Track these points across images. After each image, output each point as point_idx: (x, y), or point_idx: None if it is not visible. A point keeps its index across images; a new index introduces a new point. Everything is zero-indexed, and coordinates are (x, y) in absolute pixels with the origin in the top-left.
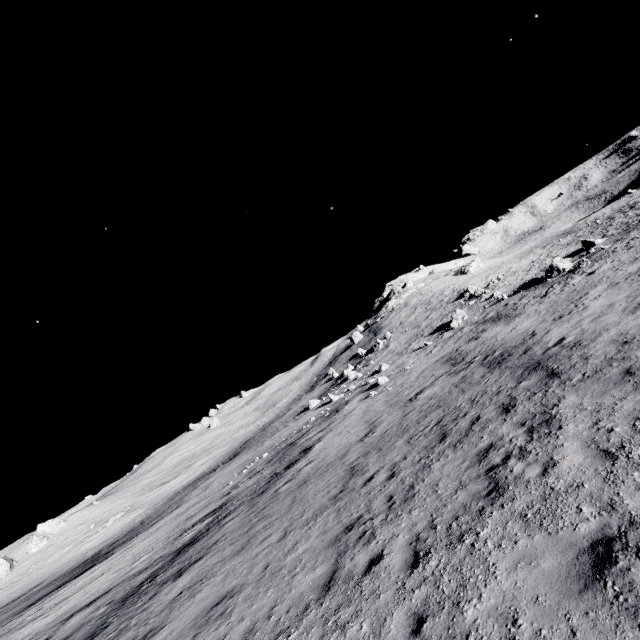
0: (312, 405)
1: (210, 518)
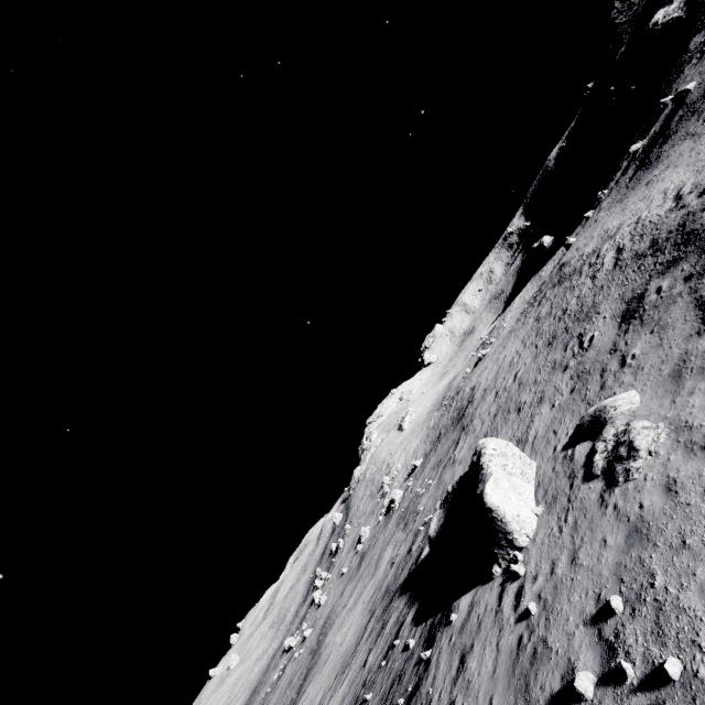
0: (287, 645)
1: None
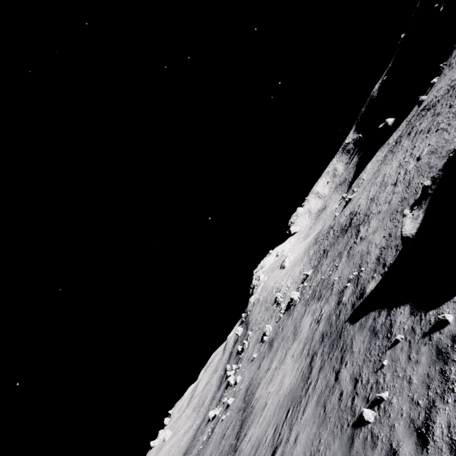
0: (211, 416)
1: None
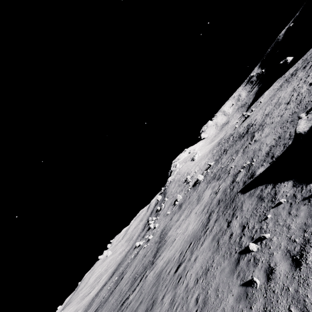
0: (137, 245)
1: None
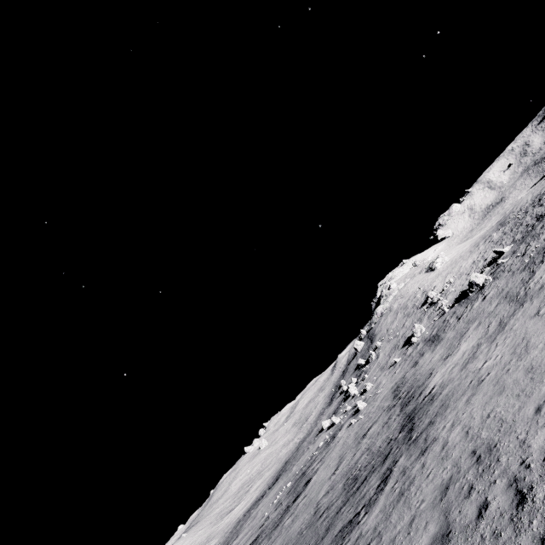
0: (325, 426)
1: None
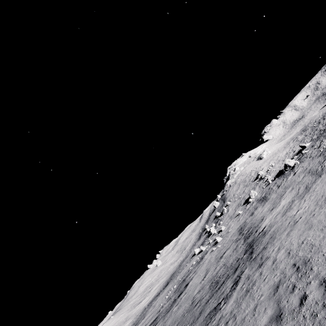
0: (196, 252)
1: (151, 325)
